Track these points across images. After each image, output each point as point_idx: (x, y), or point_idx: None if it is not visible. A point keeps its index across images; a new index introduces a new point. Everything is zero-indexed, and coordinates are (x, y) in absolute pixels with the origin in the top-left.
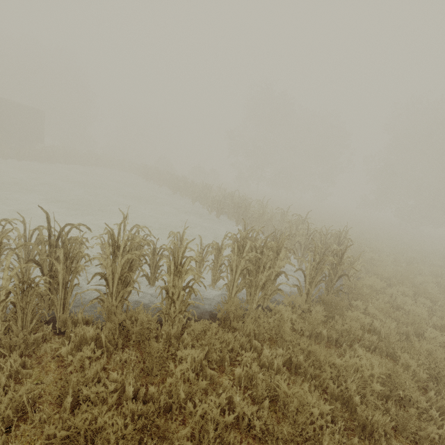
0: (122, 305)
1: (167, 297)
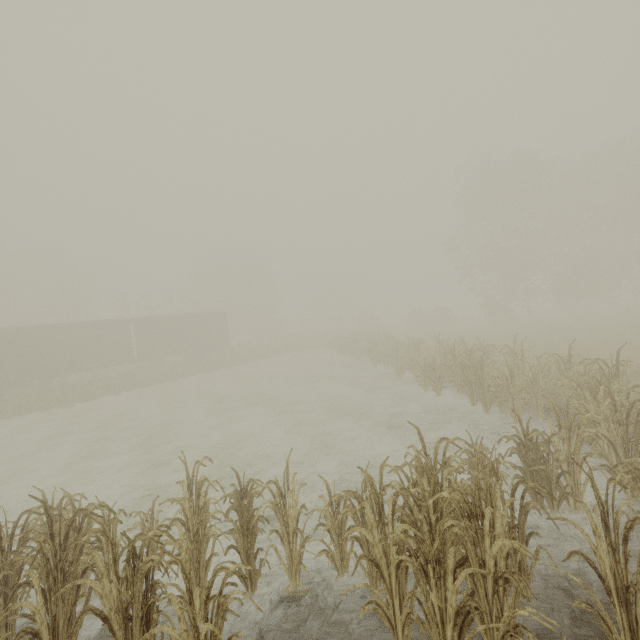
0: None
1: None
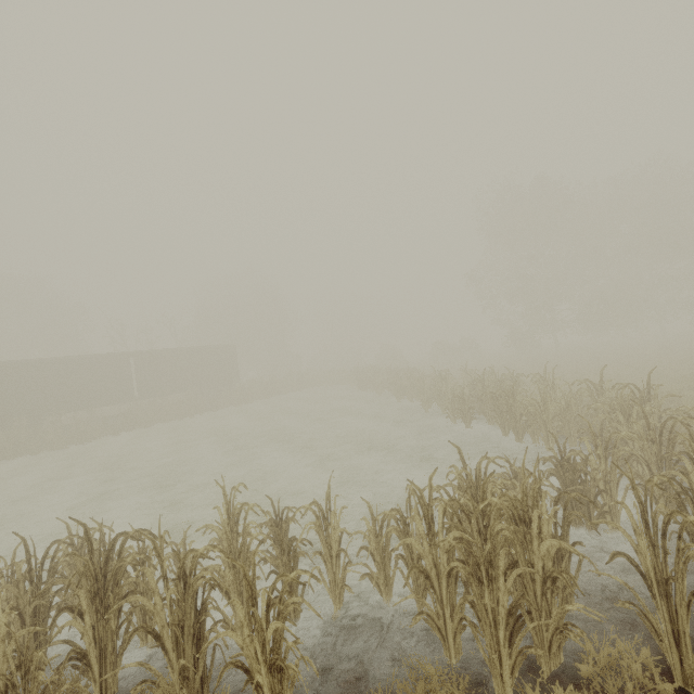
0: (207, 685)
1: (251, 680)
